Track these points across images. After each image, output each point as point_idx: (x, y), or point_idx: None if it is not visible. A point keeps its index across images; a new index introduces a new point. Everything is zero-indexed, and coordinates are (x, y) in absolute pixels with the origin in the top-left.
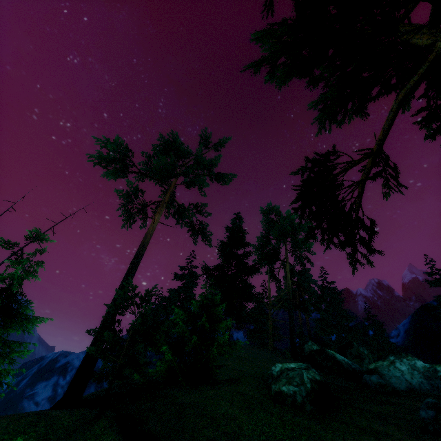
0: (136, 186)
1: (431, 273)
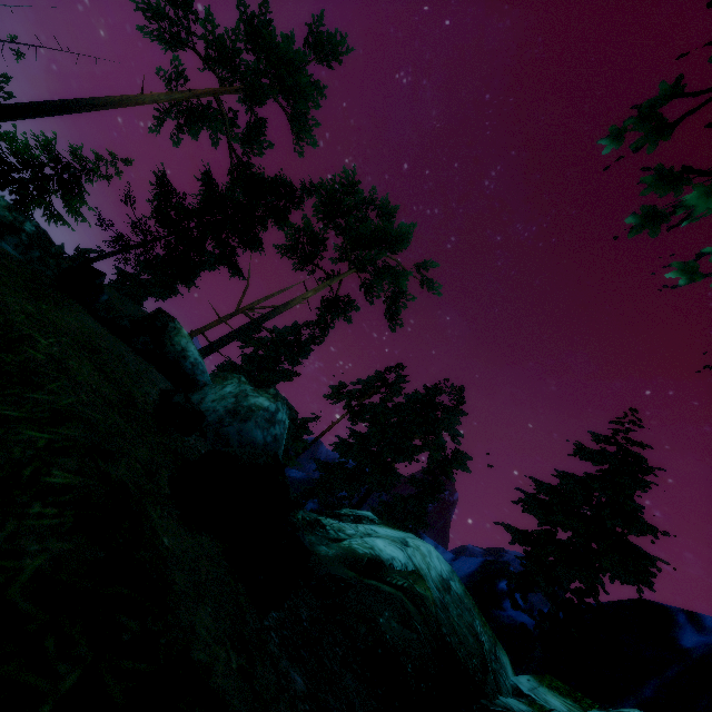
0: (183, 69)
1: (604, 437)
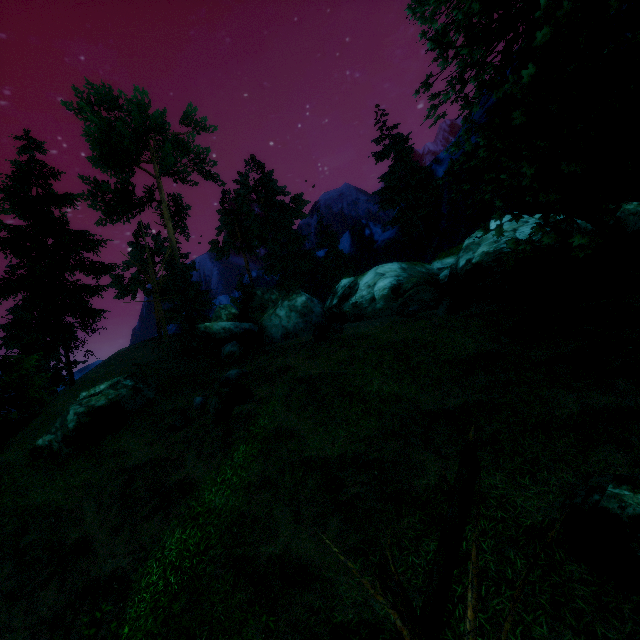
0: None
1: (380, 138)
